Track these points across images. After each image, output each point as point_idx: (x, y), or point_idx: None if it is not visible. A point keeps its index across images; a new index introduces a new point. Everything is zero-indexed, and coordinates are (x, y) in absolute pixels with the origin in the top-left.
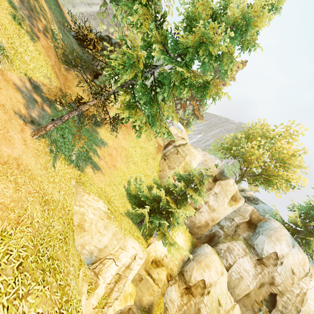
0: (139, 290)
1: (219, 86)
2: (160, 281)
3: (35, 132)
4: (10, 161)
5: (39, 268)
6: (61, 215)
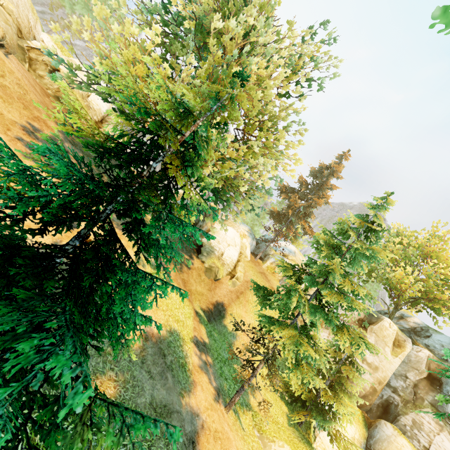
0: None
1: (327, 199)
2: None
3: (228, 409)
4: None
5: None
6: None
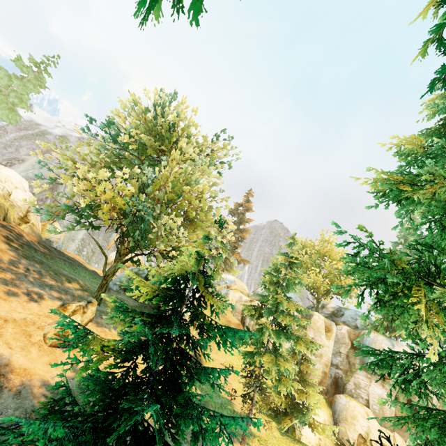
0: None
1: (249, 231)
2: None
3: (243, 443)
4: None
5: None
6: None
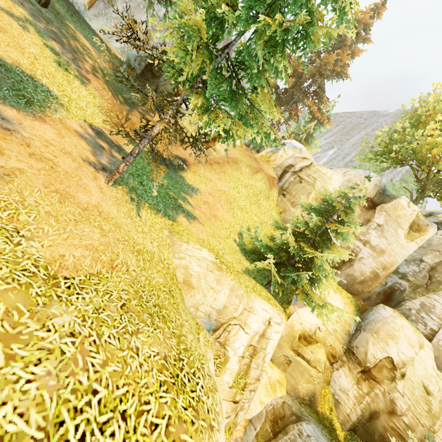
0: (289, 376)
1: (343, 60)
2: (318, 363)
3: (108, 178)
4: (90, 208)
5: (145, 312)
6: (160, 268)
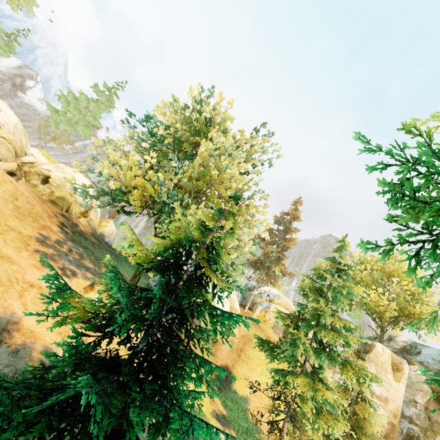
0: None
1: (295, 241)
2: None
3: None
4: None
5: None
6: None
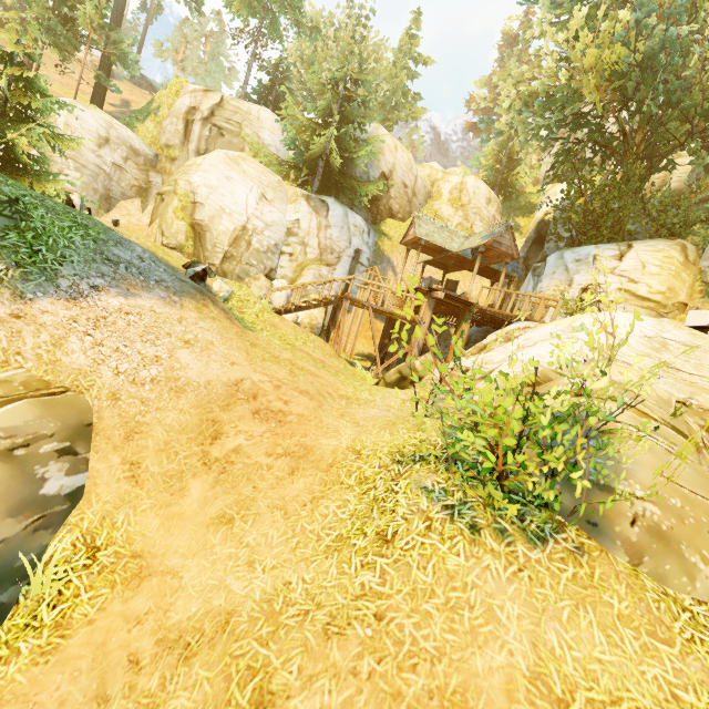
0: None
1: None
2: None
3: None
4: None
5: None
6: None
